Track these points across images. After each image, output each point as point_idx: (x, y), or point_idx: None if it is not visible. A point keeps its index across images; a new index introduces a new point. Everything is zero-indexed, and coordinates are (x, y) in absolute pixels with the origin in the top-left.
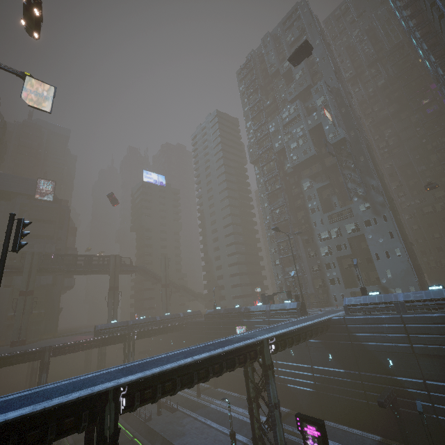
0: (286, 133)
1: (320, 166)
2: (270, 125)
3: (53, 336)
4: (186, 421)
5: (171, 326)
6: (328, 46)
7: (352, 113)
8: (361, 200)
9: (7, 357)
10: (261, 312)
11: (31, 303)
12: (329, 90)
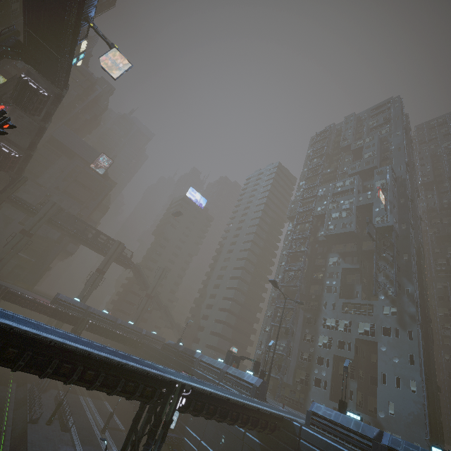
0: (332, 201)
1: (355, 246)
2: (320, 189)
3: (27, 288)
4: (66, 449)
5: (127, 337)
6: (410, 142)
7: (412, 208)
8: (388, 301)
9: None
10: (216, 369)
11: (24, 244)
12: (393, 176)
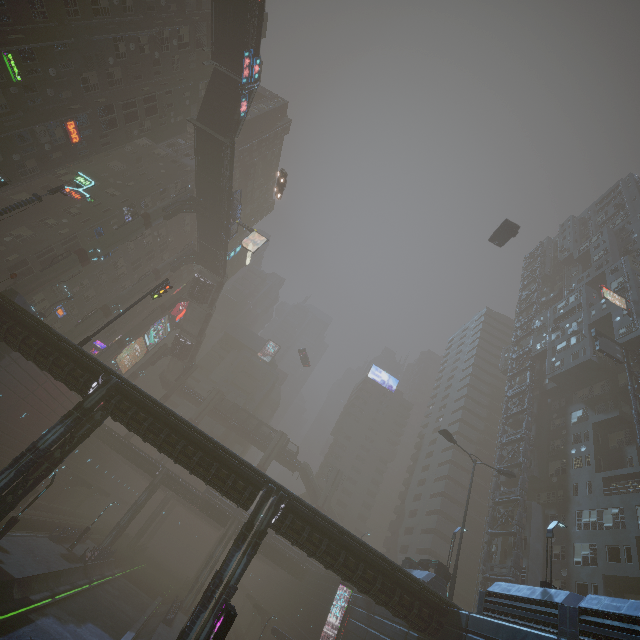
0: (554, 329)
1: (607, 385)
2: (536, 319)
3: None
4: None
5: (284, 554)
6: None
7: None
8: None
9: (139, 453)
10: None
11: None
12: (638, 269)
